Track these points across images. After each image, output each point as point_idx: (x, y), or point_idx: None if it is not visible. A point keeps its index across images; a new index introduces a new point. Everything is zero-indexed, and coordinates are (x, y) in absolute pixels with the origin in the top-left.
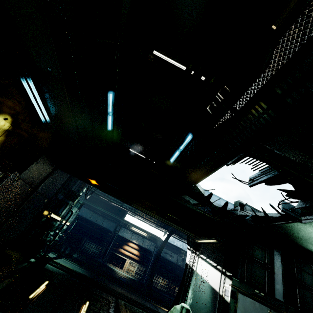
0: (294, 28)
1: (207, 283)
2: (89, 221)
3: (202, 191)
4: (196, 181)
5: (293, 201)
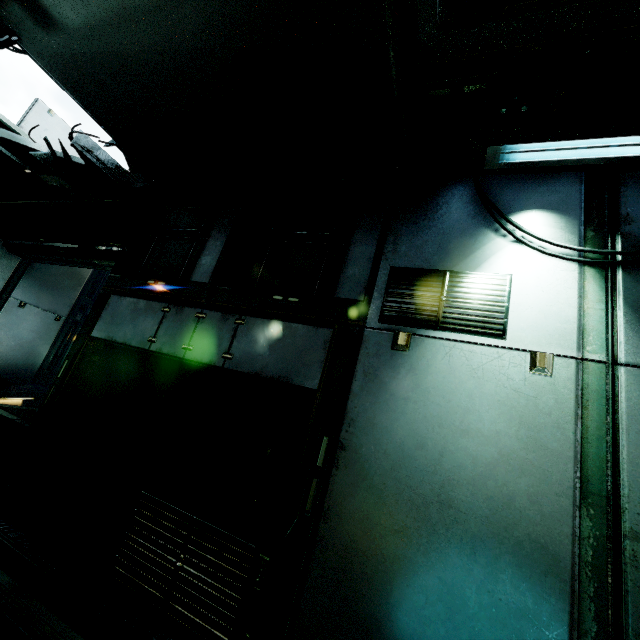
0: None
1: None
2: None
3: (31, 146)
4: None
5: None
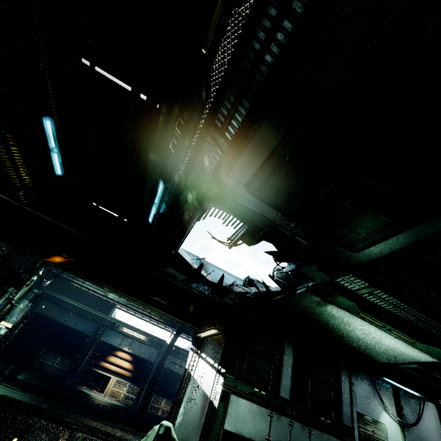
0: (221, 54)
1: (201, 389)
2: (54, 322)
3: (189, 261)
4: (175, 246)
5: (284, 267)
